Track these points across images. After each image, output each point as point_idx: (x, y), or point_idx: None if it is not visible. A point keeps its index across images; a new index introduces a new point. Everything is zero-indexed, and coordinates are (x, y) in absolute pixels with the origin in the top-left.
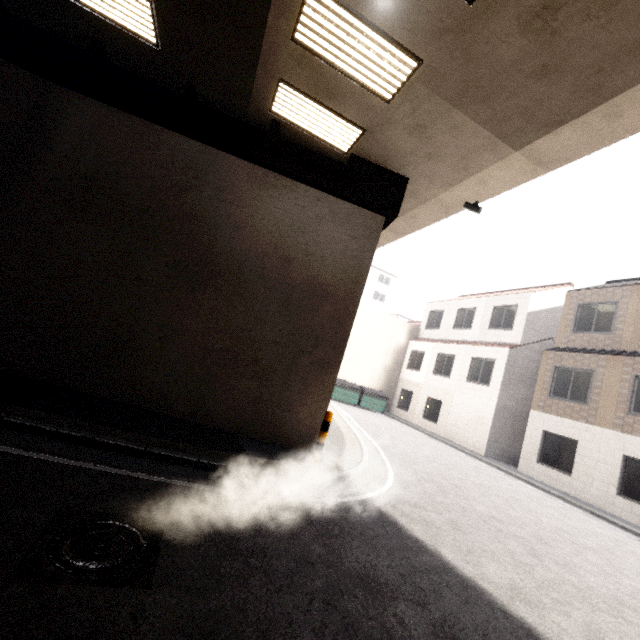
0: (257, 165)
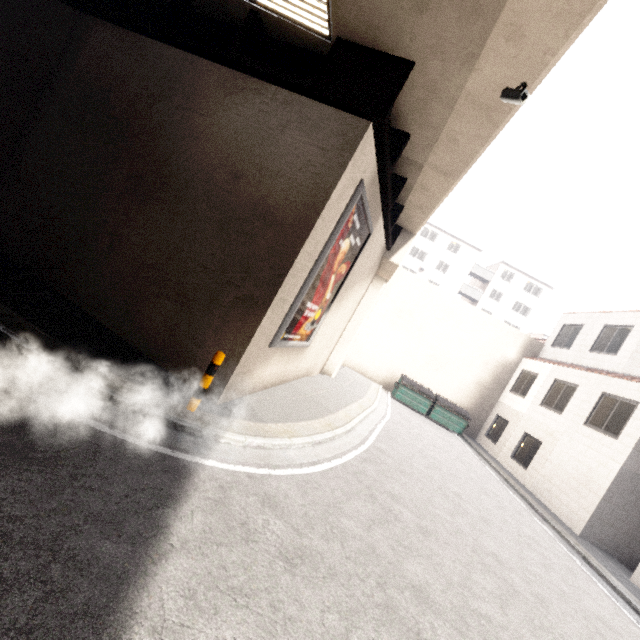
0: (229, 68)
